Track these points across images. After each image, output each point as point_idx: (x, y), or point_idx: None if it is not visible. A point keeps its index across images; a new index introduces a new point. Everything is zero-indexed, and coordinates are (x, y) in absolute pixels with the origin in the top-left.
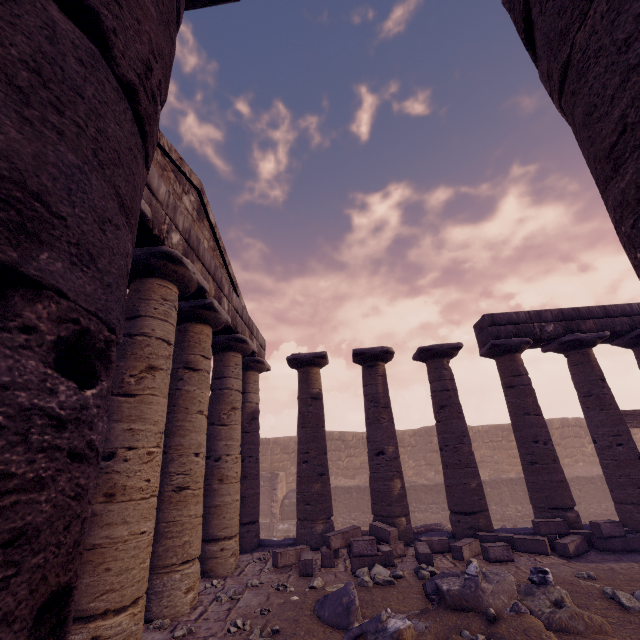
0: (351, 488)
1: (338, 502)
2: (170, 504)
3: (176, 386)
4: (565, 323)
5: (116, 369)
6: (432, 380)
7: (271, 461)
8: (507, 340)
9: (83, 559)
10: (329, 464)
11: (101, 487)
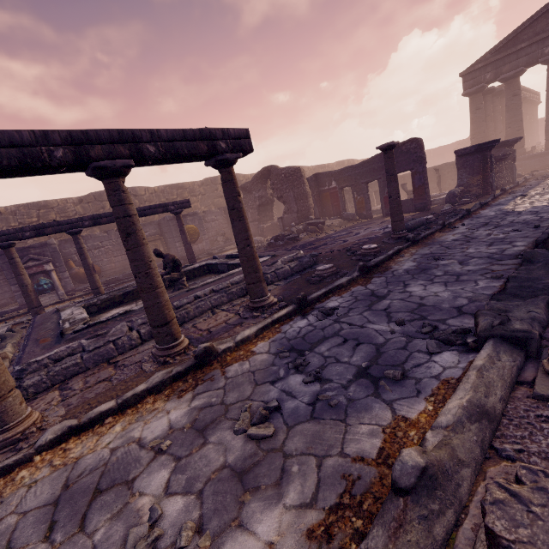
0: None
1: None
2: None
3: None
4: None
5: None
6: (502, 107)
7: None
8: None
9: None
10: None
11: None
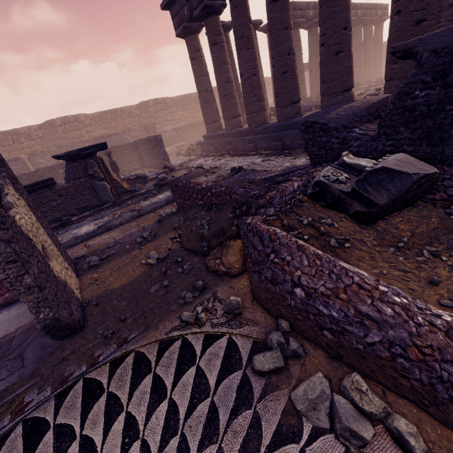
0: (193, 124)
1: (189, 132)
2: (263, 89)
3: (250, 33)
4: (315, 11)
5: (287, 16)
6: None
7: (124, 124)
8: (299, 20)
9: (298, 87)
10: (161, 120)
11: (295, 66)
